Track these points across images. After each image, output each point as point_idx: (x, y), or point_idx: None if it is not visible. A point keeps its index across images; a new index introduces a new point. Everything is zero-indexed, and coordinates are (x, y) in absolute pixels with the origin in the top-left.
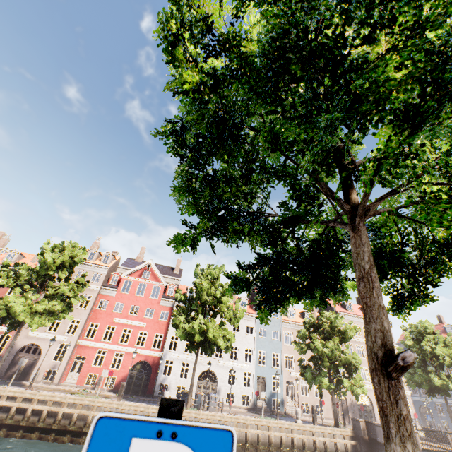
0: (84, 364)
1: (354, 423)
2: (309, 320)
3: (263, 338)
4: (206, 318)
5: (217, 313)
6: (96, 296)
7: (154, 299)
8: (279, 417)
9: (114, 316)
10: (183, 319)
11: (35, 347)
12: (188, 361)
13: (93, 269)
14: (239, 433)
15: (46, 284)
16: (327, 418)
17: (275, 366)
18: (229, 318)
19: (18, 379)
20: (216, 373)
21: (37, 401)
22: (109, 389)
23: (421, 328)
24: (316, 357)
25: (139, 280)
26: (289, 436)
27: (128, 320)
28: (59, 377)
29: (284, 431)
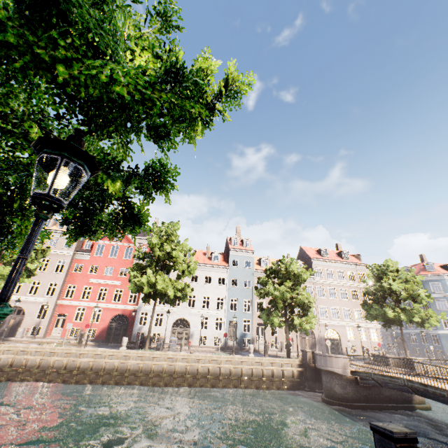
0: (66, 320)
1: (303, 354)
2: (270, 268)
3: (234, 287)
4: (158, 272)
5: (170, 266)
6: (70, 261)
7: (127, 260)
8: (244, 353)
9: (90, 278)
10: (135, 274)
11: (19, 308)
12: (162, 312)
13: (65, 236)
14: (191, 367)
15: (3, 253)
16: (295, 351)
17: (247, 311)
18: (182, 270)
19: (8, 336)
20: (189, 321)
21: (3, 351)
22: (90, 339)
23: (383, 266)
24: (274, 300)
25: (111, 243)
26: (238, 367)
27: (103, 280)
28: (44, 332)
29: (235, 364)
